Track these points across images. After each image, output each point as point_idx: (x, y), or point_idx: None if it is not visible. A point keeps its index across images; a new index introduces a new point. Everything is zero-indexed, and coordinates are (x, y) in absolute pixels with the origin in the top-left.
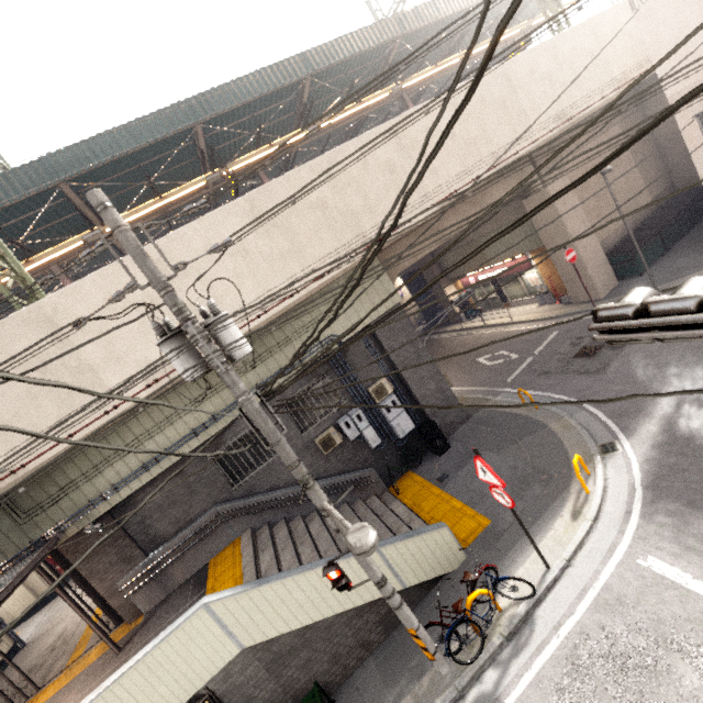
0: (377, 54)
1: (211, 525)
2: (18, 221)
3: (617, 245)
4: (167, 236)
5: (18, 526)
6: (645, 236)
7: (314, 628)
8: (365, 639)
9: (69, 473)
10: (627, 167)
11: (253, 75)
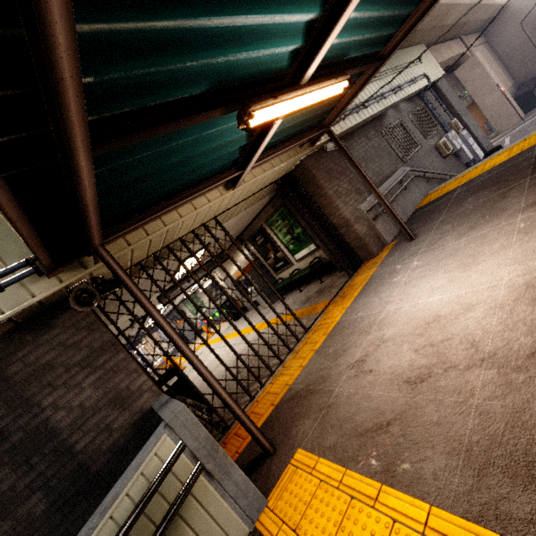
0: None
1: (404, 181)
2: None
3: (514, 96)
4: None
5: None
6: (530, 86)
7: None
8: None
9: None
10: (495, 65)
11: None
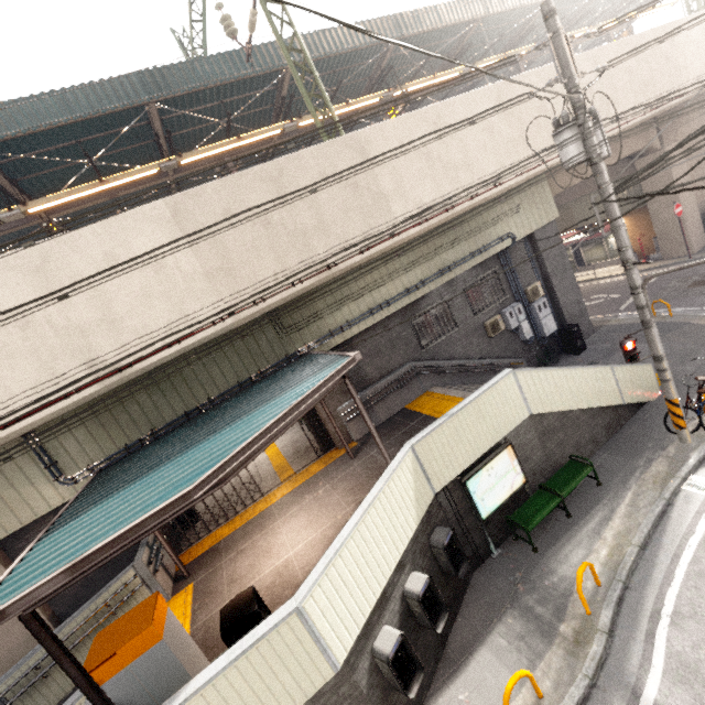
0: (523, 14)
1: (407, 377)
2: (233, 100)
3: None
4: (442, 102)
5: (278, 339)
6: None
7: (567, 417)
8: (595, 438)
9: (318, 304)
10: None
11: (444, 5)
